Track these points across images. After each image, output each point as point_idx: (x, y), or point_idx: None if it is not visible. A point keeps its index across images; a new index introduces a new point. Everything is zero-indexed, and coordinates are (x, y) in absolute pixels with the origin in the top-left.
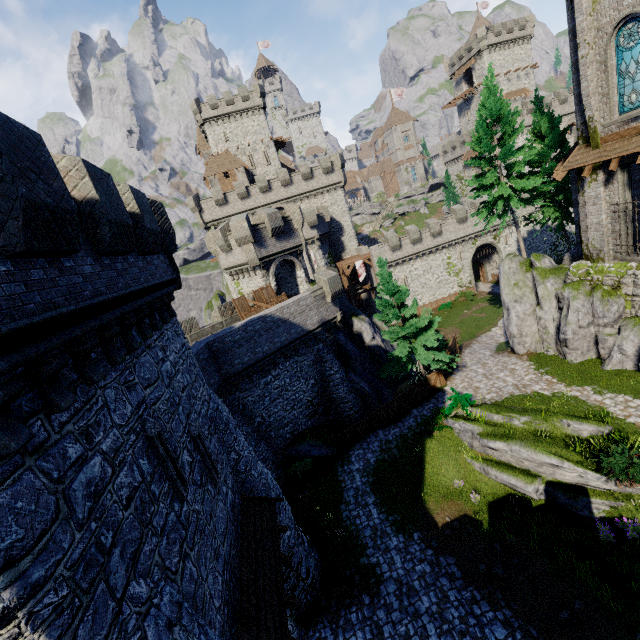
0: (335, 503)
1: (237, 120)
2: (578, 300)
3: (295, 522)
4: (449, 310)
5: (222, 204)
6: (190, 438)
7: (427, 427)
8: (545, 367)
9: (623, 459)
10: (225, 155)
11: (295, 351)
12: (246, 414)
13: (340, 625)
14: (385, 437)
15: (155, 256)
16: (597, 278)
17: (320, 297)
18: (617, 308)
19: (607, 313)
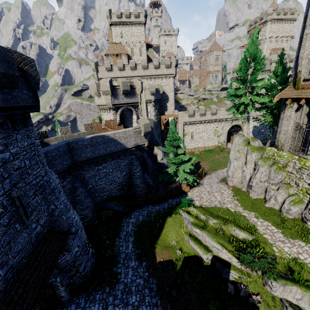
0: (114, 236)
1: (129, 27)
2: (264, 167)
3: (87, 242)
4: (209, 153)
5: (109, 70)
6: (9, 198)
7: (170, 211)
8: (237, 196)
9: (250, 257)
10: (119, 44)
11: (118, 156)
12: (84, 182)
13: (90, 299)
14: (151, 209)
15: (16, 90)
16: (277, 159)
17: (138, 132)
18: (281, 177)
19: (275, 178)
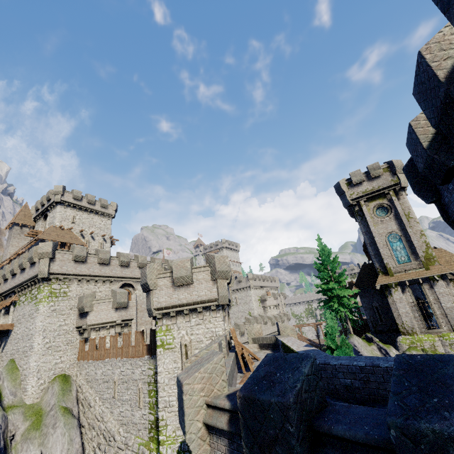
0: None
1: (89, 214)
2: None
3: None
4: None
5: (79, 261)
6: None
7: None
8: None
9: None
10: (67, 231)
11: None
12: None
13: None
14: None
15: None
16: (420, 344)
17: None
18: None
19: None
